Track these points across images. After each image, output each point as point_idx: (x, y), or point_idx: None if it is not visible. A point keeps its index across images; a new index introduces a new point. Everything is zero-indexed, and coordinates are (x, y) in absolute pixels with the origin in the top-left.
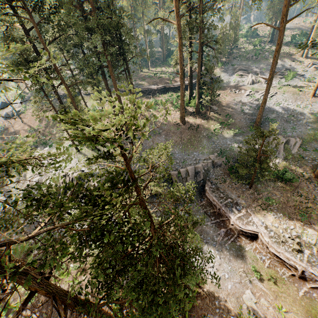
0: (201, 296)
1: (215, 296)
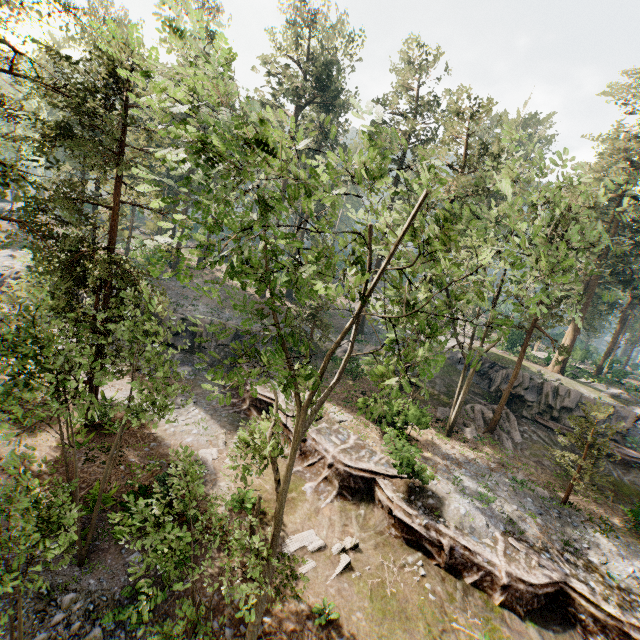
0: (135, 435)
1: (157, 440)
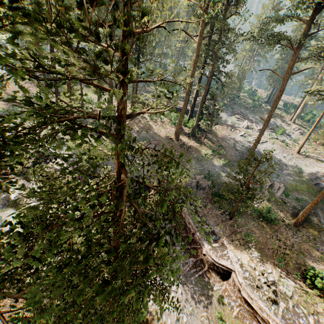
0: None
1: None
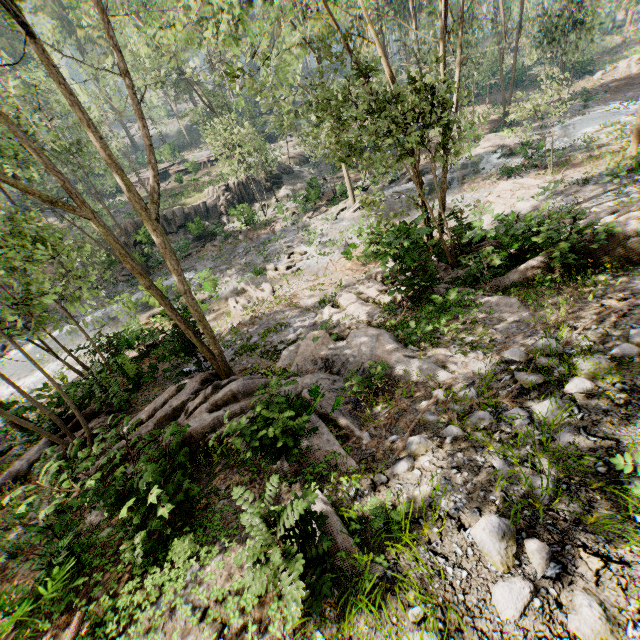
0: None
1: None
